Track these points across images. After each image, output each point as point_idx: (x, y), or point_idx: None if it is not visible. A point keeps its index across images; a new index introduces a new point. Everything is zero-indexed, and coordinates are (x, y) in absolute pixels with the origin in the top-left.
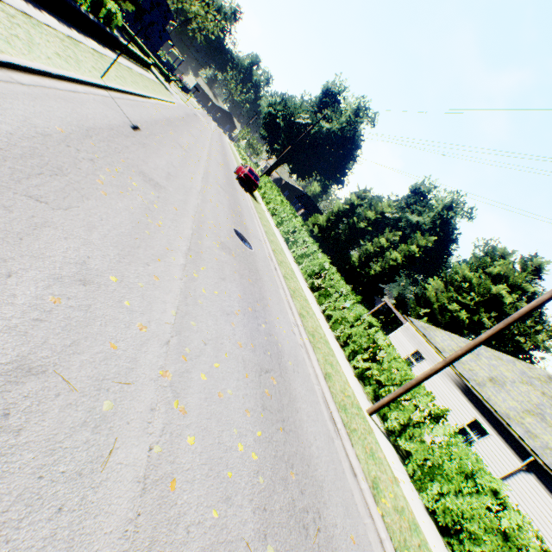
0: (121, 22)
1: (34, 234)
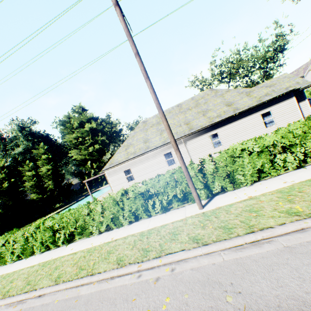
0: None
1: None
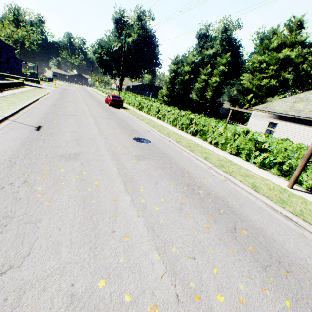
0: None
1: None
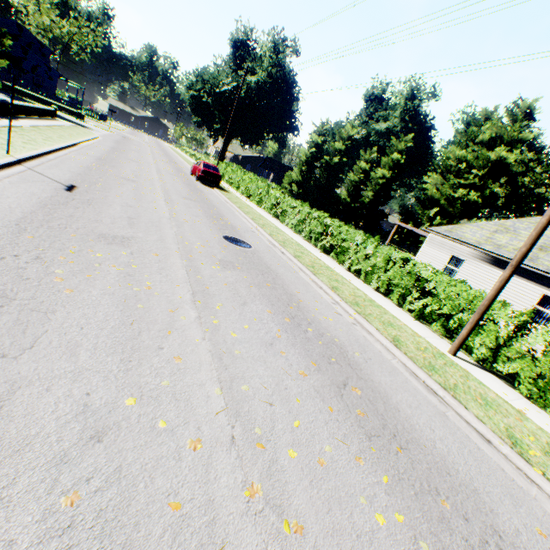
0: (4, 84)
1: (3, 415)
